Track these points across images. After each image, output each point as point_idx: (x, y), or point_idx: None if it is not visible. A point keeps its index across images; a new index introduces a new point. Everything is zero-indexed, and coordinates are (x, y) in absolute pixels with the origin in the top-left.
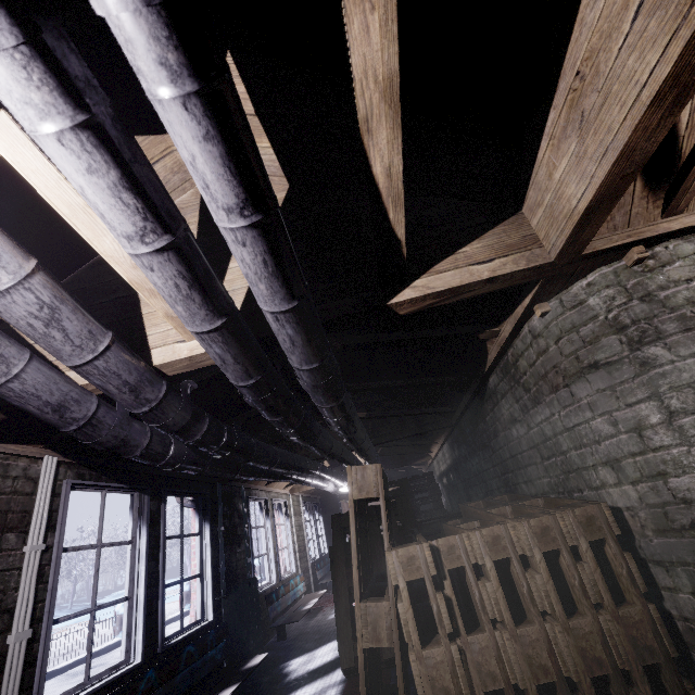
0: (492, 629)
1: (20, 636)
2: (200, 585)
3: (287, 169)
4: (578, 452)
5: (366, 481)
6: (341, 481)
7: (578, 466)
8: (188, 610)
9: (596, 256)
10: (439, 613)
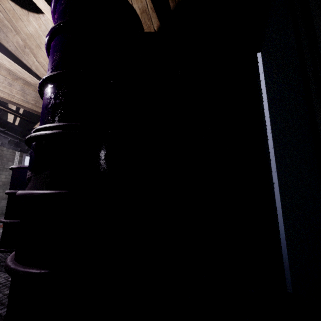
0: None
1: None
2: None
3: None
4: None
5: None
6: None
7: None
8: None
9: None
10: None
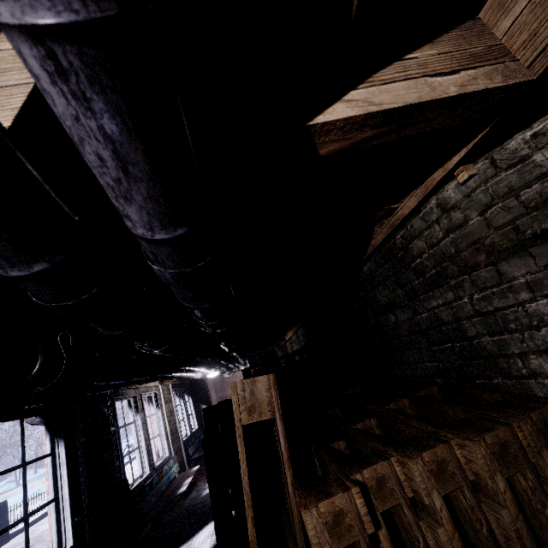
0: None
1: None
2: (55, 511)
3: None
4: (495, 338)
5: (257, 399)
6: (209, 369)
7: (491, 353)
8: None
9: None
10: None
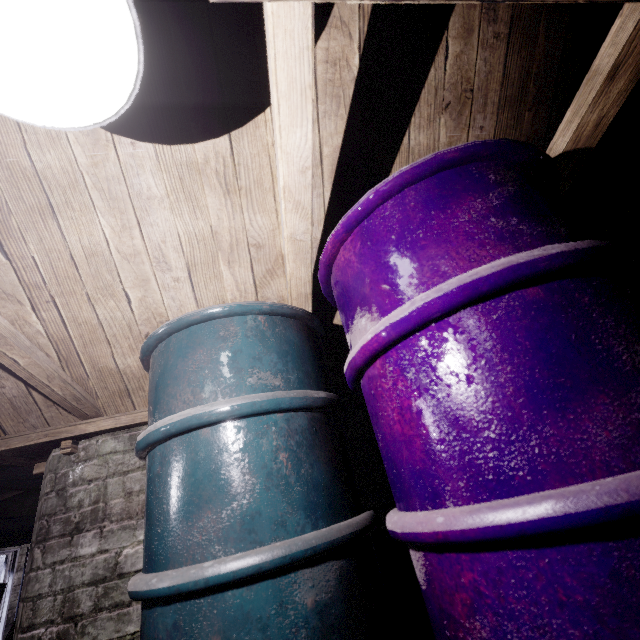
0: None
1: None
2: None
3: None
4: None
5: None
6: None
7: None
8: None
9: (25, 448)
10: None
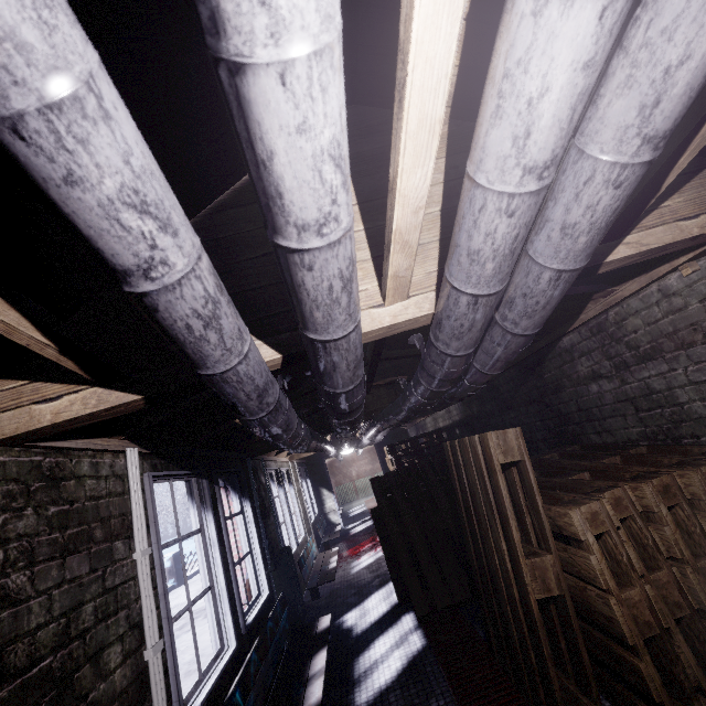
0: (669, 566)
1: (155, 649)
2: (250, 562)
3: (459, 97)
4: (705, 403)
5: (509, 445)
6: (349, 445)
7: (701, 415)
8: (172, 585)
9: None
10: (629, 559)
